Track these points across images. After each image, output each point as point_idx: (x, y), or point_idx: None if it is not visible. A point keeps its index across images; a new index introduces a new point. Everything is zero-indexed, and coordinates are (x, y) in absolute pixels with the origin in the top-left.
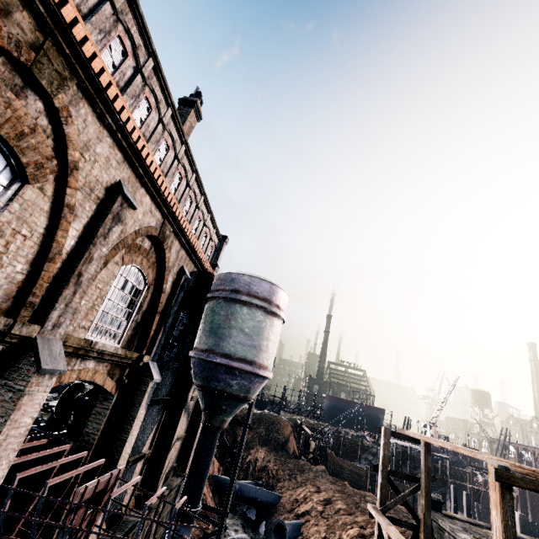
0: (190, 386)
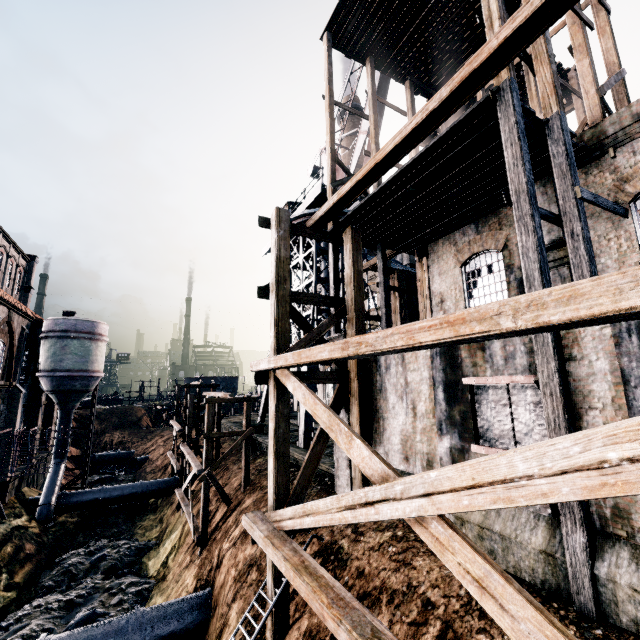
0: (42, 394)
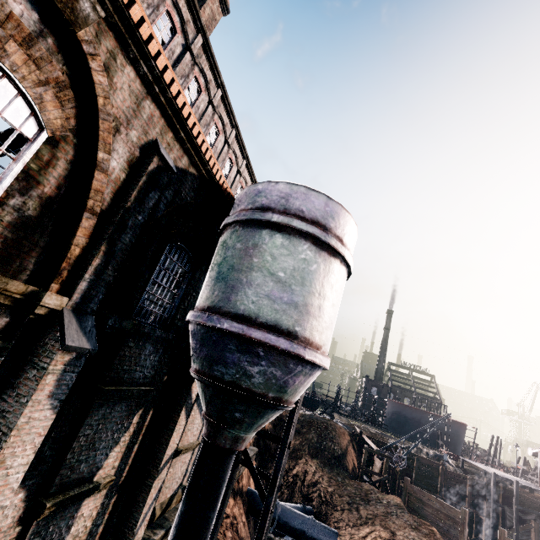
0: None
